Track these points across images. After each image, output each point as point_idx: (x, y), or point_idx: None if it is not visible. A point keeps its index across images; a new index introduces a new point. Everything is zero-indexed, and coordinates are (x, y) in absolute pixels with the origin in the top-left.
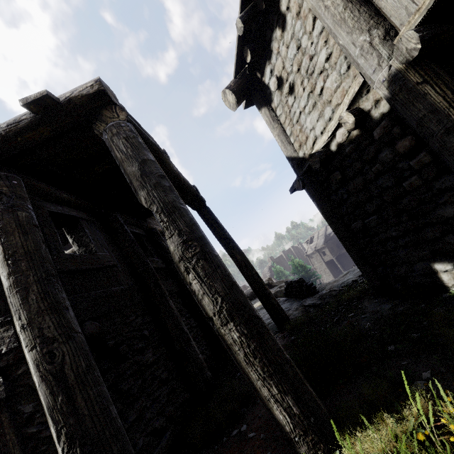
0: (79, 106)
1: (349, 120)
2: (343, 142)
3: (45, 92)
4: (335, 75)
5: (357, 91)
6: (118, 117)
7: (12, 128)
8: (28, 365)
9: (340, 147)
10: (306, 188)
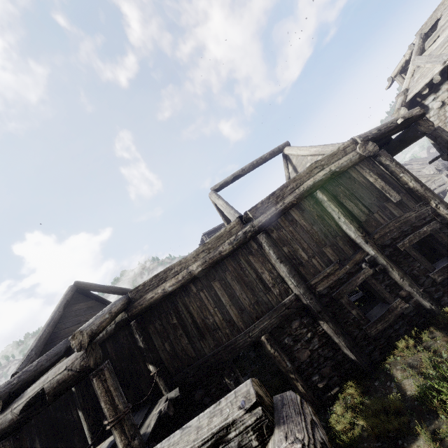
0: (414, 119)
1: None
2: None
3: (412, 114)
4: None
5: None
6: (429, 124)
7: (387, 129)
8: (444, 216)
9: None
10: None
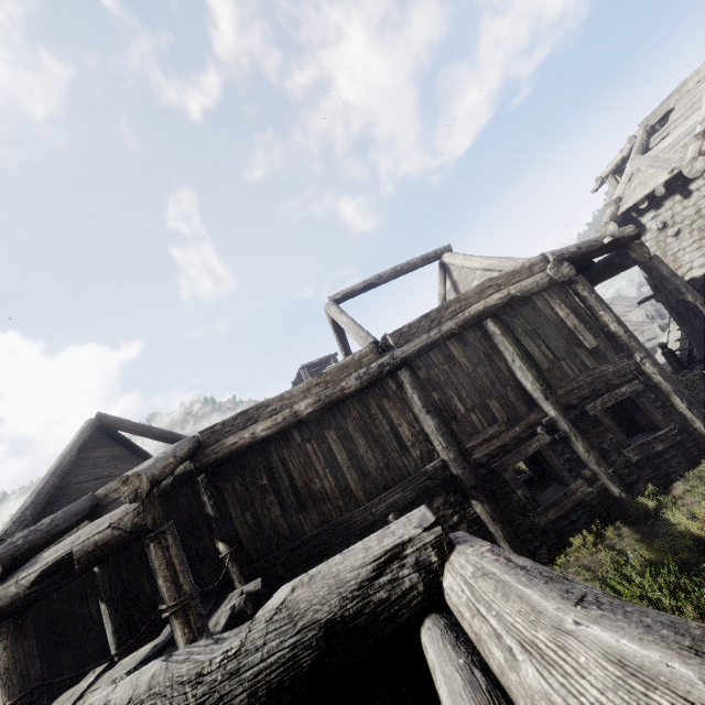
0: (625, 241)
1: None
2: None
3: (624, 234)
4: None
5: None
6: (644, 250)
7: (589, 249)
8: (649, 375)
9: None
10: (667, 302)
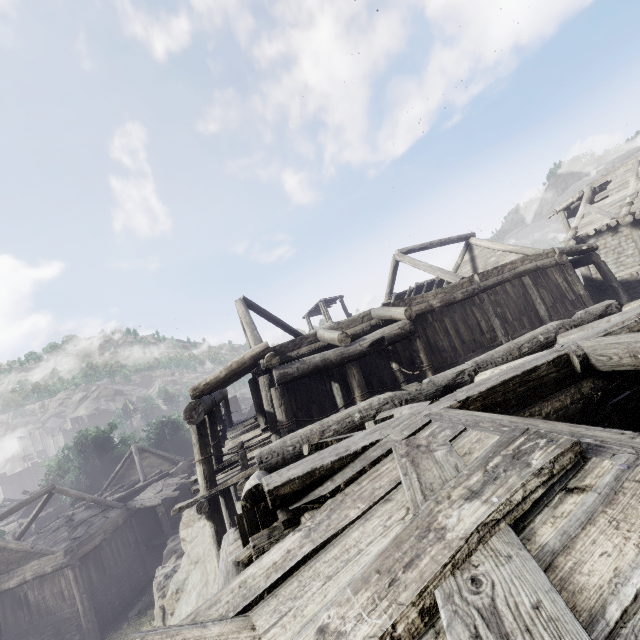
0: (591, 250)
1: (635, 275)
2: (624, 279)
3: (593, 246)
4: (632, 260)
5: (639, 268)
6: (598, 257)
7: (575, 251)
8: None
9: (621, 281)
10: (592, 290)
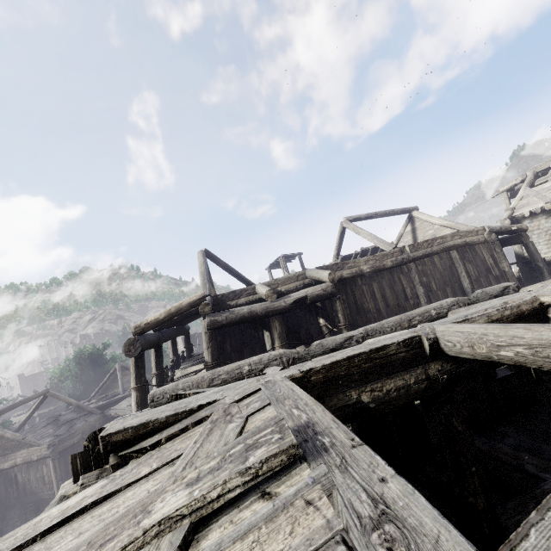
0: (521, 231)
1: None
2: None
3: (522, 227)
4: None
5: None
6: (527, 237)
7: (505, 230)
8: None
9: (550, 261)
10: (522, 267)
